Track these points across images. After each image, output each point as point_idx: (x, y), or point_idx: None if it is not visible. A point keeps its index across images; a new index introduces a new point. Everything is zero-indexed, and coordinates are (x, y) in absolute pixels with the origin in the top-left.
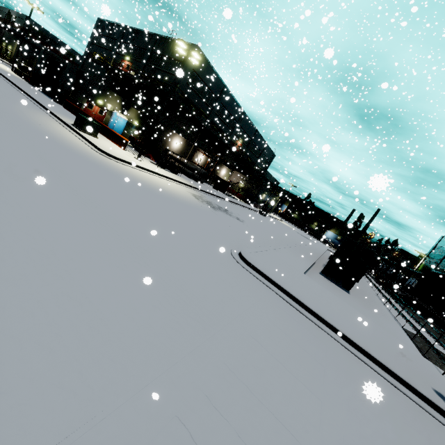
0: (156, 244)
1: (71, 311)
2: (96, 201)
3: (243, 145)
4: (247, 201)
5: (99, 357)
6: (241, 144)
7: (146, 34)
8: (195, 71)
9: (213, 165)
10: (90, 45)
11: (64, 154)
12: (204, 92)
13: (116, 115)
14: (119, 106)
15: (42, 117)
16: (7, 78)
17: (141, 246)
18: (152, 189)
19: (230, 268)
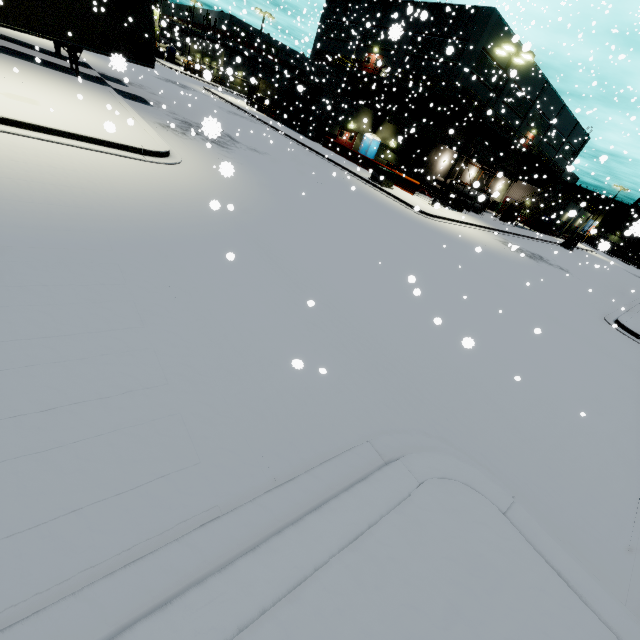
0: (566, 320)
1: (598, 369)
2: (501, 284)
3: (535, 137)
4: (539, 228)
5: (632, 392)
6: (533, 136)
7: (403, 5)
8: (484, 48)
9: (485, 180)
10: (319, 40)
11: (424, 231)
12: (490, 75)
13: (368, 139)
14: (369, 123)
15: (351, 179)
16: (275, 127)
17: (564, 324)
18: (486, 251)
19: (624, 340)
